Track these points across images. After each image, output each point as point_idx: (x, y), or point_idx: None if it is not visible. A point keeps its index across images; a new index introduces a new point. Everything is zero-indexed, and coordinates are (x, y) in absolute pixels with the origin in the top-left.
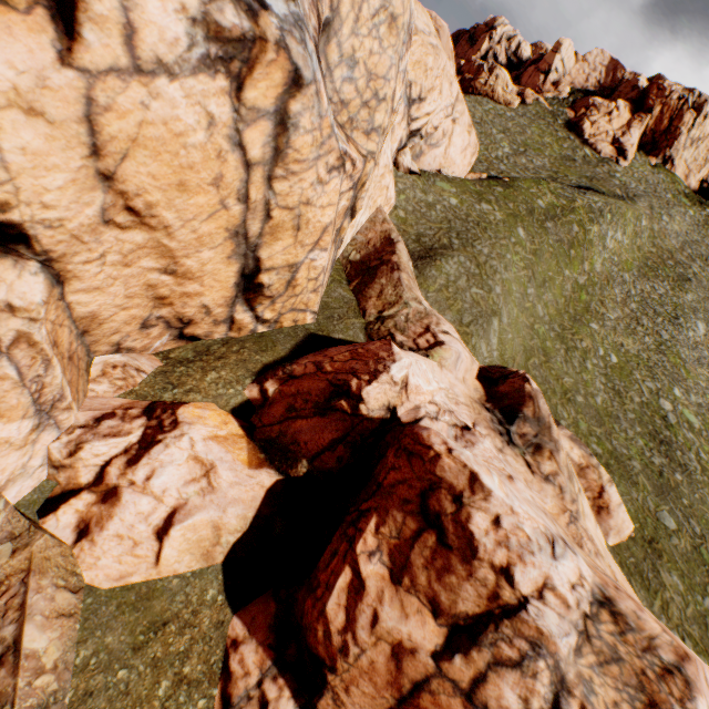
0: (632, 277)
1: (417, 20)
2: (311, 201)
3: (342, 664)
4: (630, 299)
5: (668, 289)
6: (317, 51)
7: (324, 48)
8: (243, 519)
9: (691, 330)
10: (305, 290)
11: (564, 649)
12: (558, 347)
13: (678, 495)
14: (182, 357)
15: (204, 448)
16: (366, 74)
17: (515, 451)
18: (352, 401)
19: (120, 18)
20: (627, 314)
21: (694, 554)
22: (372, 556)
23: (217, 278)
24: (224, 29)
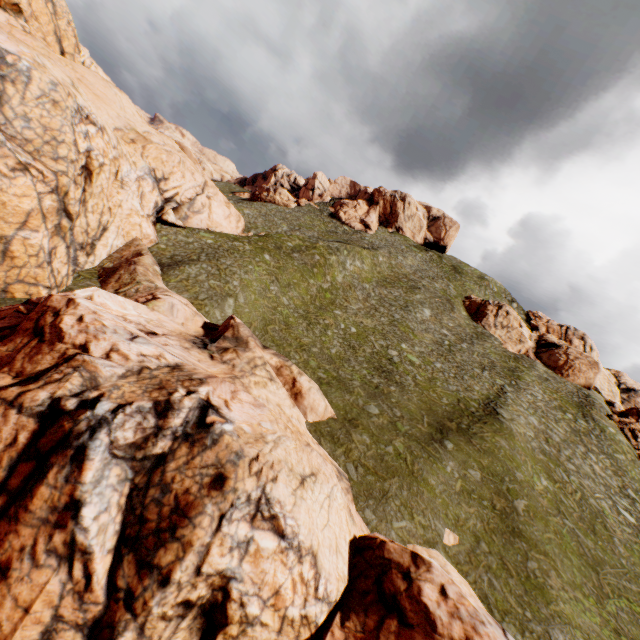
0: (371, 286)
1: (153, 138)
2: (2, 188)
3: None
4: (371, 298)
5: (402, 293)
6: None
7: (0, 109)
8: None
9: (419, 313)
10: (30, 265)
11: (107, 373)
12: (302, 322)
13: (389, 397)
14: None
15: None
16: (42, 127)
17: (205, 351)
18: (31, 306)
19: None
20: (368, 306)
21: (389, 425)
22: None
23: None
24: None
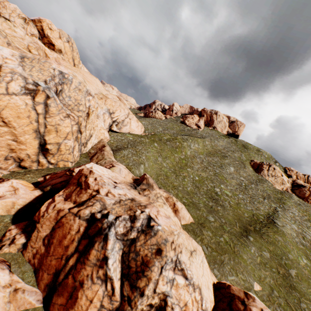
0: (203, 156)
1: (109, 96)
2: (60, 124)
3: (42, 219)
4: (203, 162)
5: (218, 159)
6: (55, 93)
7: (61, 94)
8: (25, 202)
9: (228, 169)
10: (66, 153)
11: (108, 202)
12: (173, 174)
13: (218, 212)
14: (19, 172)
15: (16, 184)
16: (74, 99)
17: (136, 190)
18: (71, 172)
19: (6, 86)
20: (203, 166)
21: (220, 227)
22: (60, 196)
23: (31, 145)
24: (29, 88)
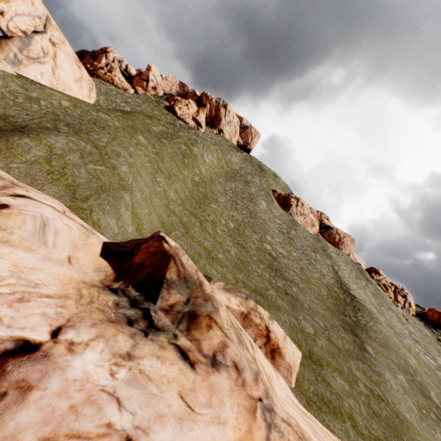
0: (224, 179)
1: None
2: None
3: None
4: (228, 191)
5: (243, 186)
6: None
7: None
8: None
9: (261, 205)
10: None
11: None
12: (194, 220)
13: (301, 303)
14: None
15: None
16: None
17: (160, 340)
18: None
19: None
20: (229, 199)
21: (332, 346)
22: None
23: None
24: None
